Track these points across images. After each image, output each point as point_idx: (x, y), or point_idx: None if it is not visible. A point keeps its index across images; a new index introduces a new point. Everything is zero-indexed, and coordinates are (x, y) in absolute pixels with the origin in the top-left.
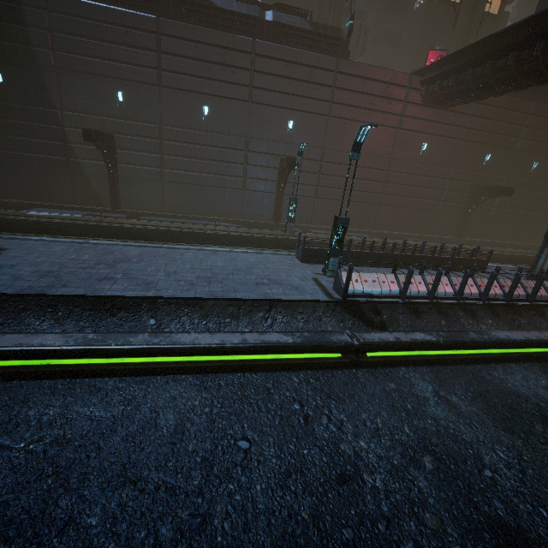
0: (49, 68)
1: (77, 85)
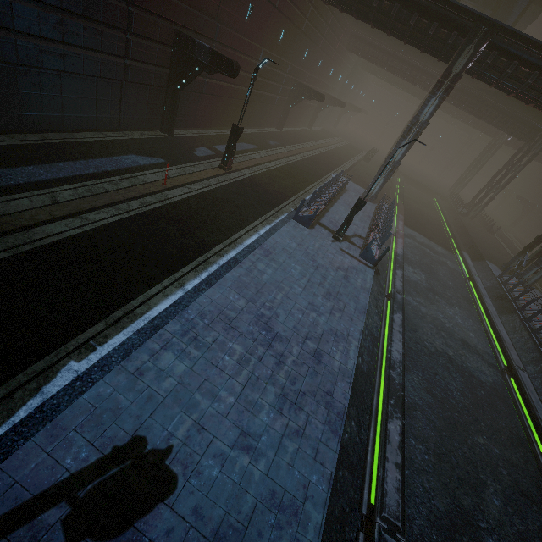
0: None
1: None
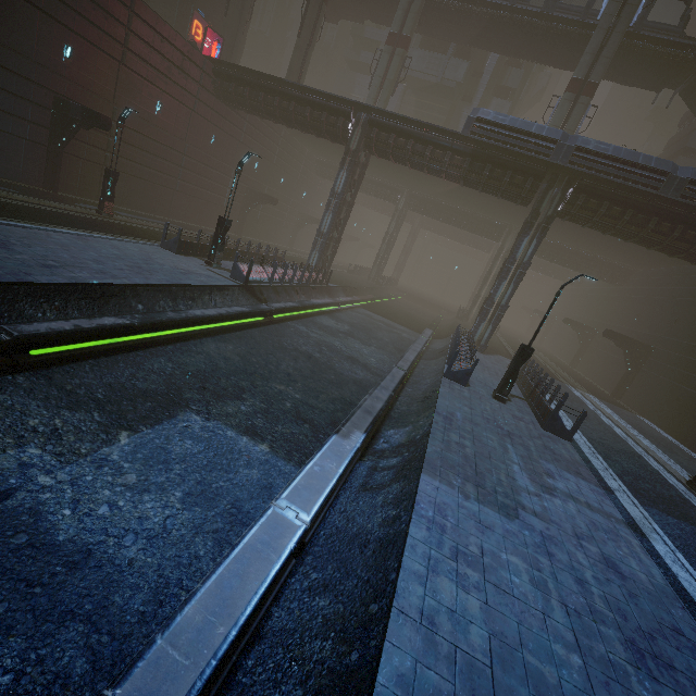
0: None
1: None
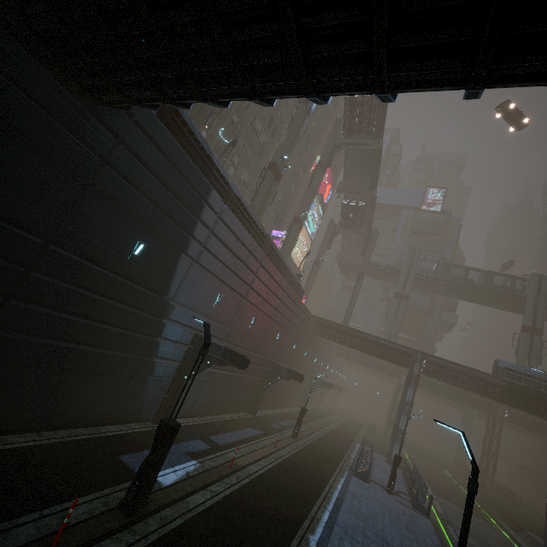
0: (187, 258)
1: (198, 279)
